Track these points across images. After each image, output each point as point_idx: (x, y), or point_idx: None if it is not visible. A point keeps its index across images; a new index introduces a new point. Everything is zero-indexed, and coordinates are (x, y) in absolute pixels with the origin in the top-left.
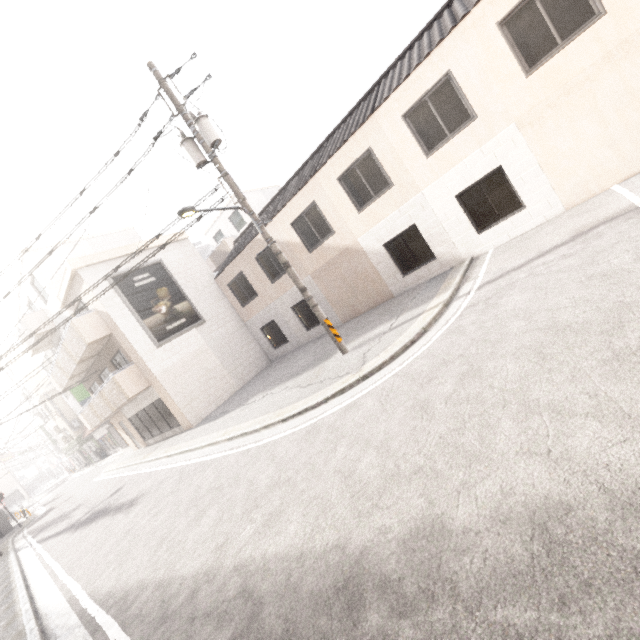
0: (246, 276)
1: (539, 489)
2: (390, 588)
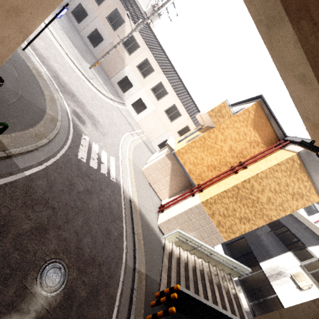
0: None
1: (95, 115)
2: (78, 100)
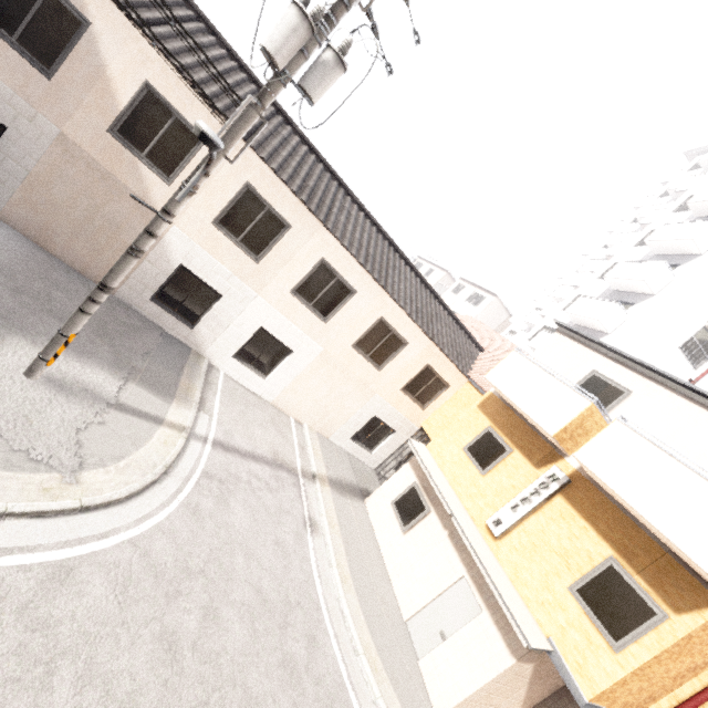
0: None
1: None
2: None
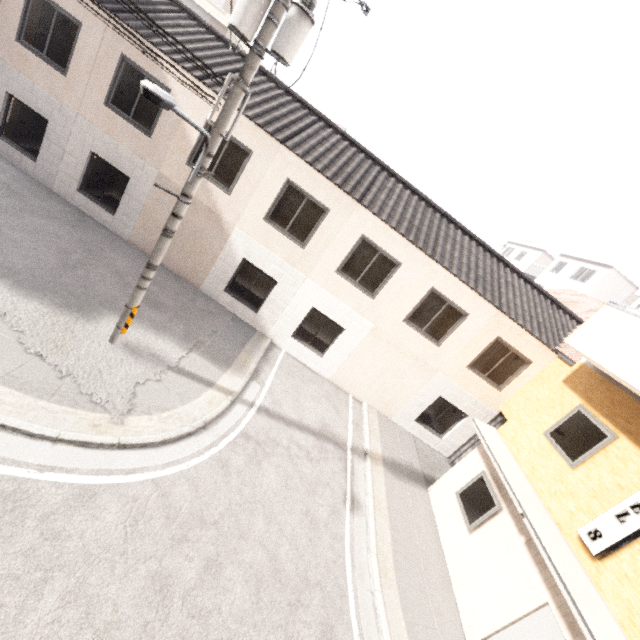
0: (81, 39)
1: None
2: None
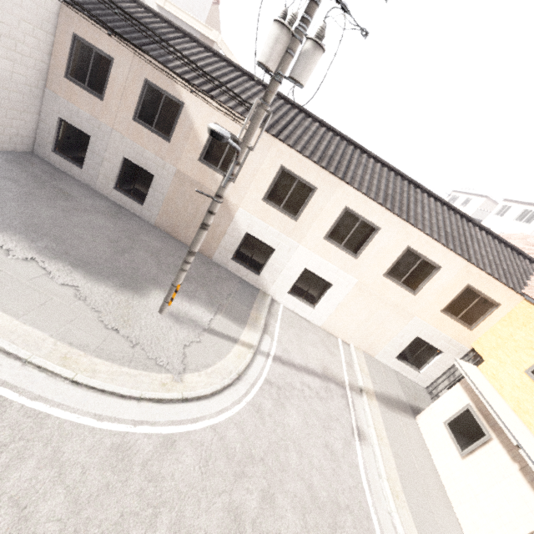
0: (113, 70)
1: None
2: None
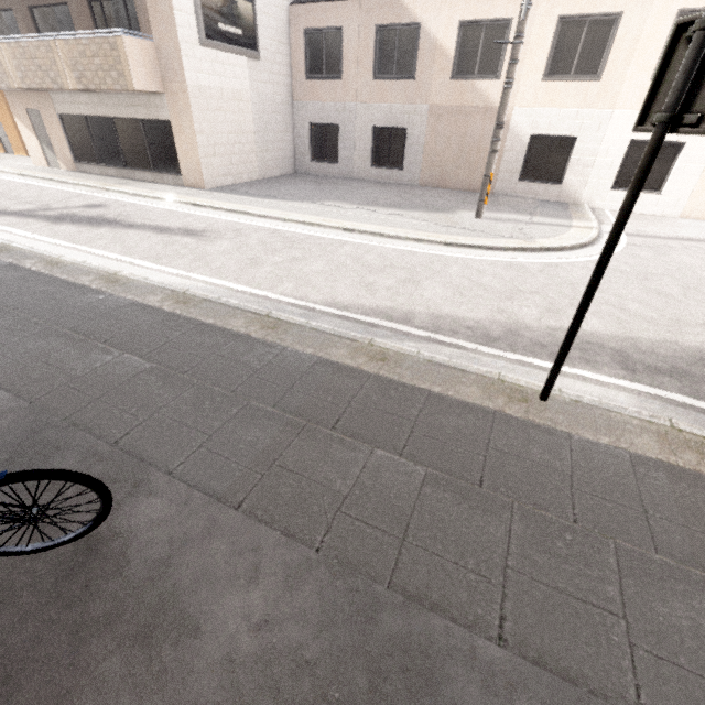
0: (344, 40)
1: None
2: None
